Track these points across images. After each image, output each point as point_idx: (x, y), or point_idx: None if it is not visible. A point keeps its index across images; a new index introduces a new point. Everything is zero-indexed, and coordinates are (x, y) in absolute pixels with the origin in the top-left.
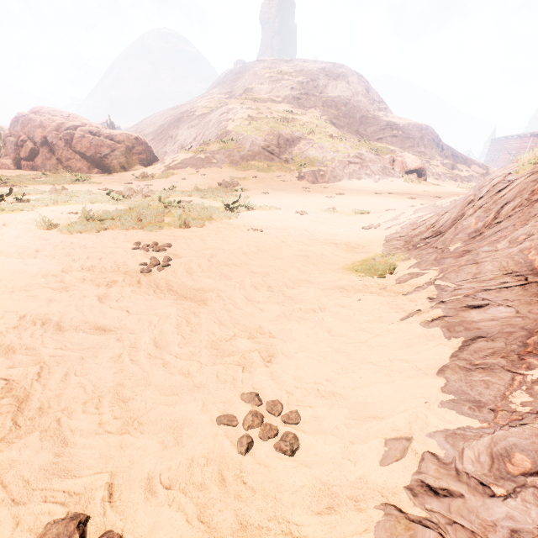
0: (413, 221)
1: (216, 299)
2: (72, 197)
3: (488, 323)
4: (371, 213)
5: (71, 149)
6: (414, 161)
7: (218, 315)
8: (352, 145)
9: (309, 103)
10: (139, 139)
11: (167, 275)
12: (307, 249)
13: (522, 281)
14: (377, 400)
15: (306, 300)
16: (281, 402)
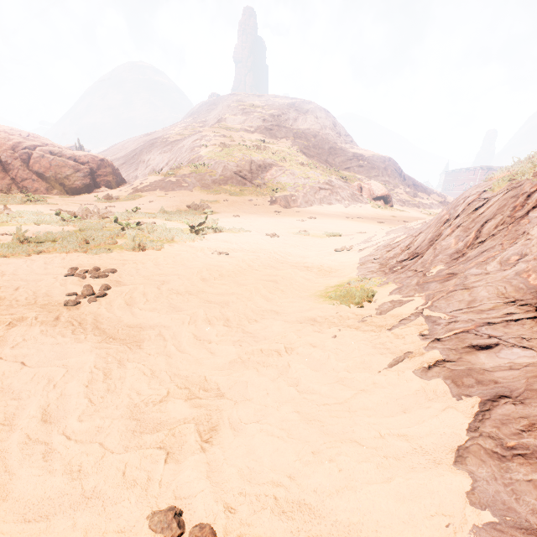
0: (386, 243)
1: (155, 339)
2: (15, 218)
3: (507, 372)
4: (343, 235)
5: (27, 169)
6: (380, 189)
7: (153, 363)
8: (322, 173)
9: (281, 134)
10: (105, 160)
11: (99, 308)
12: (275, 273)
13: (533, 311)
14: (368, 520)
15: (270, 337)
16: (214, 528)
